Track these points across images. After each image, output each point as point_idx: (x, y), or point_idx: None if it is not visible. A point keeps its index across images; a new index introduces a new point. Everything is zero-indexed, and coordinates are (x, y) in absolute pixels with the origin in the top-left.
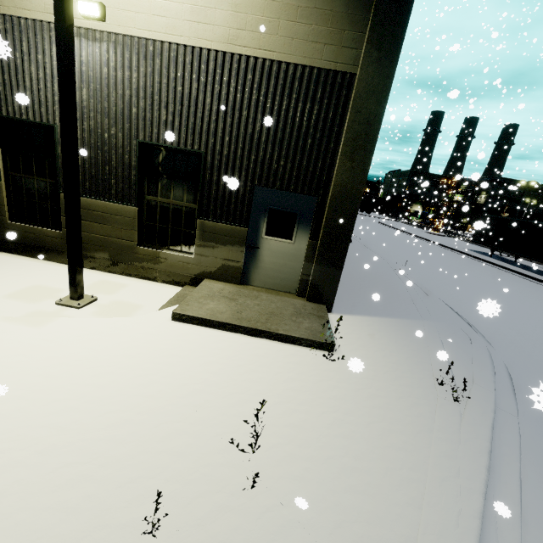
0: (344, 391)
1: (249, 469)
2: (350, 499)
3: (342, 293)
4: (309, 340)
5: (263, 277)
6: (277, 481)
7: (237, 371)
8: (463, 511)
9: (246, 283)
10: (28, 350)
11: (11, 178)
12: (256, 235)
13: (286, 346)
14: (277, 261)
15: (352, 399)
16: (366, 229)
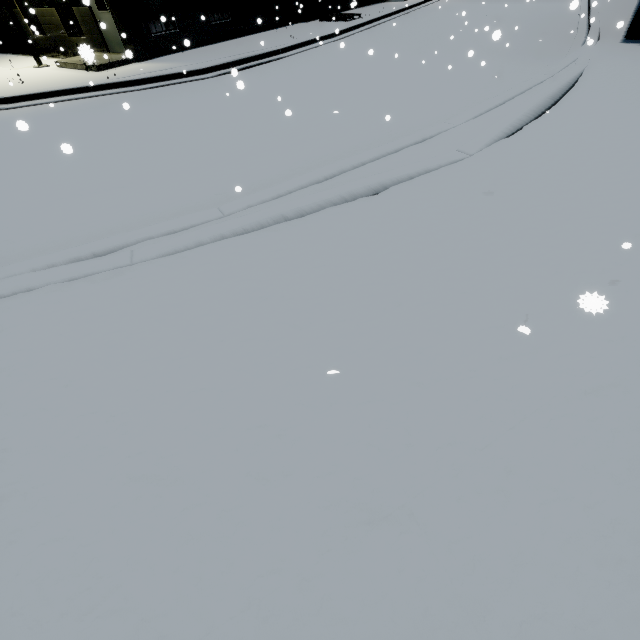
0: (74, 78)
1: (18, 85)
2: (29, 88)
3: (179, 55)
4: (89, 66)
5: (114, 44)
6: (20, 86)
7: (51, 75)
8: (48, 89)
9: (112, 52)
10: (6, 73)
11: (21, 5)
12: (97, 12)
13: (83, 71)
14: (112, 30)
15: (72, 79)
16: (487, 1)
